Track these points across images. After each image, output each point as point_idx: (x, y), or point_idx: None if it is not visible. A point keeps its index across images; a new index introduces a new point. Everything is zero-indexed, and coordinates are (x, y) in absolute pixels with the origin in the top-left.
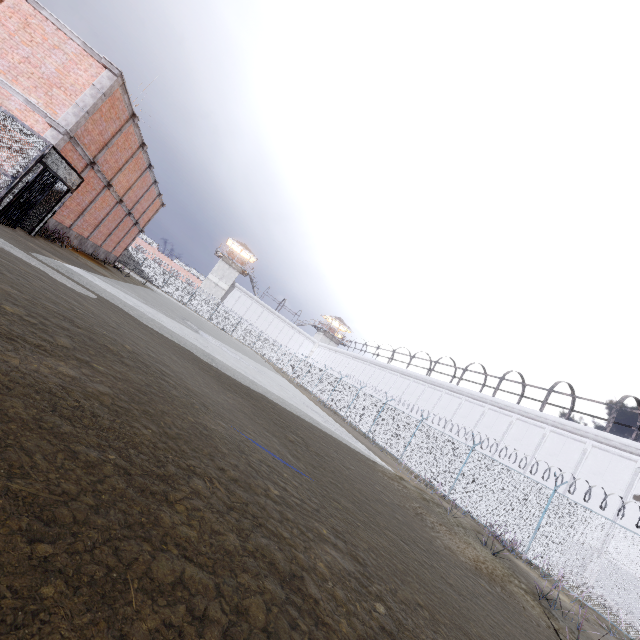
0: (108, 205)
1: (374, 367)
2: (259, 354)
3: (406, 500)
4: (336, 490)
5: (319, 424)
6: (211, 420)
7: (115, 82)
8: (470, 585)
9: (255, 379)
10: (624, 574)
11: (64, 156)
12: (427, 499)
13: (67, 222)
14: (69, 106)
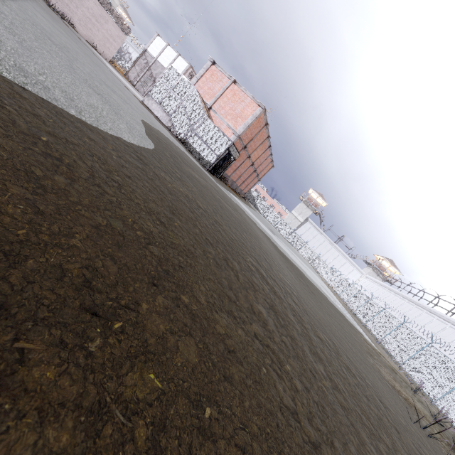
0: (247, 166)
1: (412, 305)
2: (314, 268)
3: (368, 349)
4: (310, 297)
5: (327, 296)
6: (263, 243)
7: (262, 112)
8: (370, 367)
9: (296, 262)
10: None
11: (235, 145)
12: (397, 374)
13: (229, 174)
14: (242, 125)
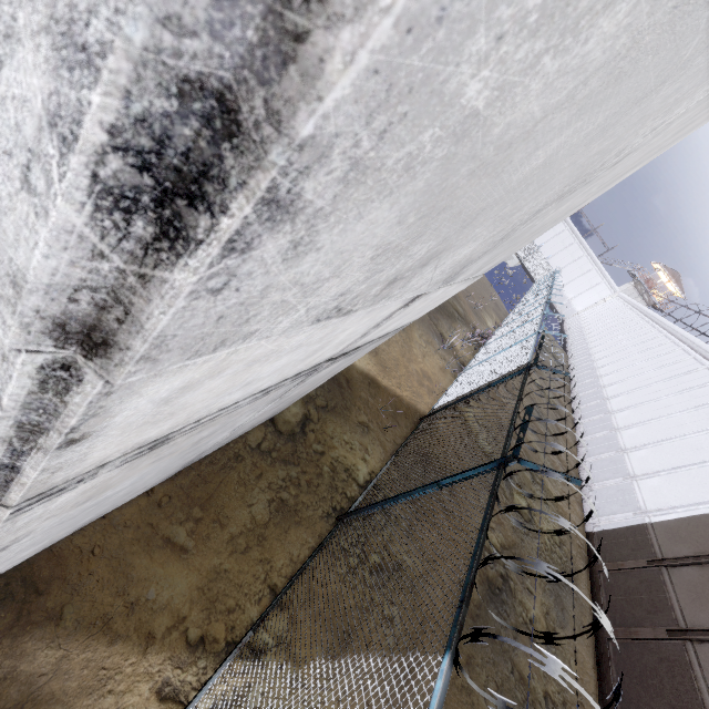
0: None
1: (643, 319)
2: (520, 264)
3: None
4: None
5: None
6: None
7: None
8: None
9: None
10: (629, 494)
11: None
12: None
13: None
14: None
